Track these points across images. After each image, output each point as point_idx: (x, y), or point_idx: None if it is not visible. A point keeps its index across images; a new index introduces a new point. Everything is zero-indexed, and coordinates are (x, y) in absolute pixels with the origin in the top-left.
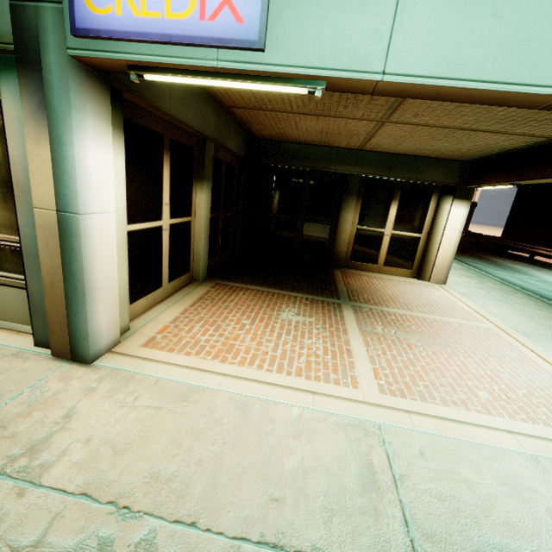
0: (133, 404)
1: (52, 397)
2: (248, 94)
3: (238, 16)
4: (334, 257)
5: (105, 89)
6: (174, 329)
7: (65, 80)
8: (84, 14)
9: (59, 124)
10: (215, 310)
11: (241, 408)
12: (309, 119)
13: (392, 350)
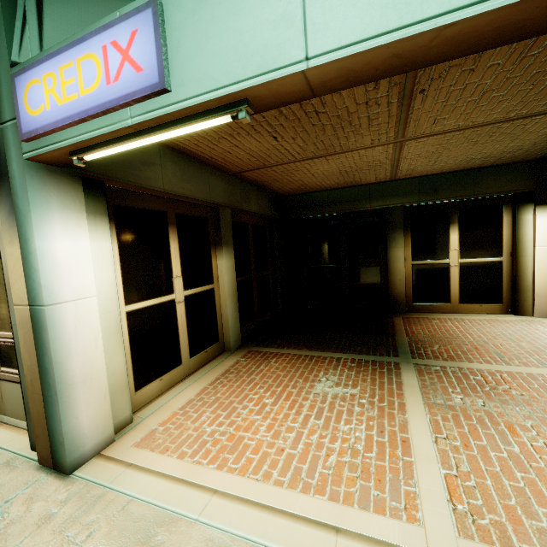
0: (81, 545)
1: (2, 529)
2: (245, 155)
3: (137, 67)
4: (391, 301)
5: (75, 181)
6: (180, 418)
7: (24, 182)
8: (27, 119)
9: (24, 222)
10: (236, 386)
11: None
12: (318, 163)
13: (480, 438)
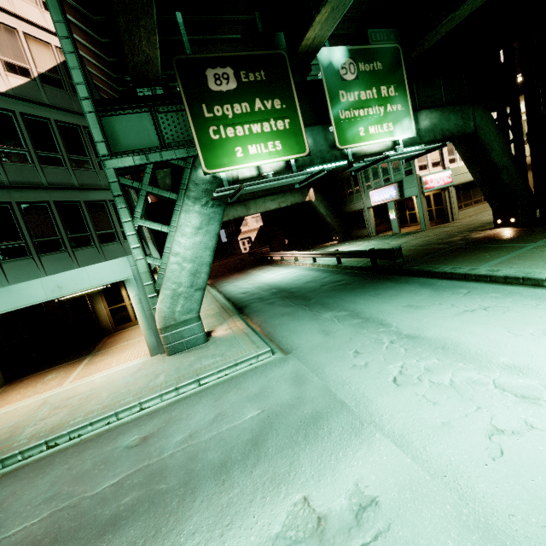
0: None
1: None
2: None
3: None
4: (104, 330)
5: None
6: None
7: None
8: None
9: None
10: (5, 394)
11: (6, 413)
12: None
13: (92, 366)
